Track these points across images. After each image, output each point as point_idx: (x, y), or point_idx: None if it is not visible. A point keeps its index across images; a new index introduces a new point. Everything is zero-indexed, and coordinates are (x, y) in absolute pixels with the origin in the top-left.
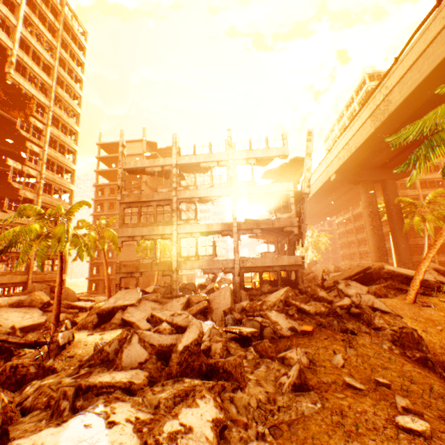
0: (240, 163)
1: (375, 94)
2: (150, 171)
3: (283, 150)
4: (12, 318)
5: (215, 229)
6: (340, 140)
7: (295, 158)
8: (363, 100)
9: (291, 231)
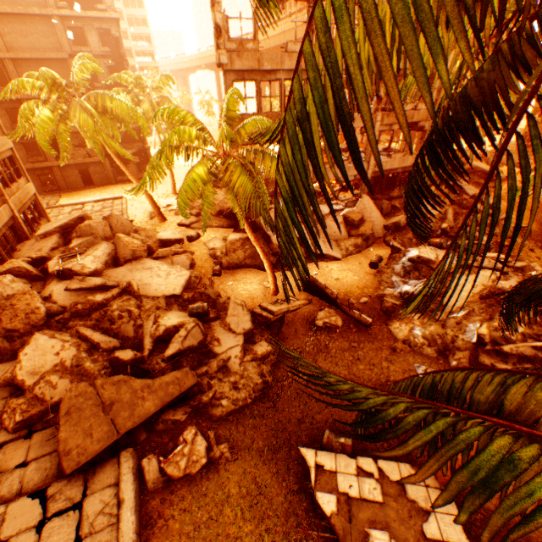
0: None
1: None
2: None
3: None
4: (151, 282)
5: (357, 125)
6: None
7: None
8: None
9: (422, 127)
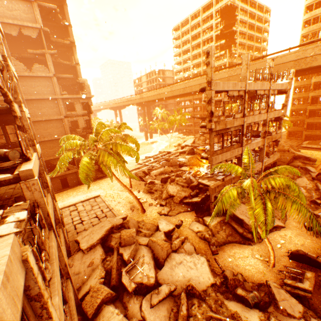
0: (272, 93)
1: (307, 48)
2: (231, 95)
3: (287, 85)
4: (191, 275)
5: (258, 145)
6: (255, 63)
7: (284, 91)
8: (218, 10)
9: (278, 141)
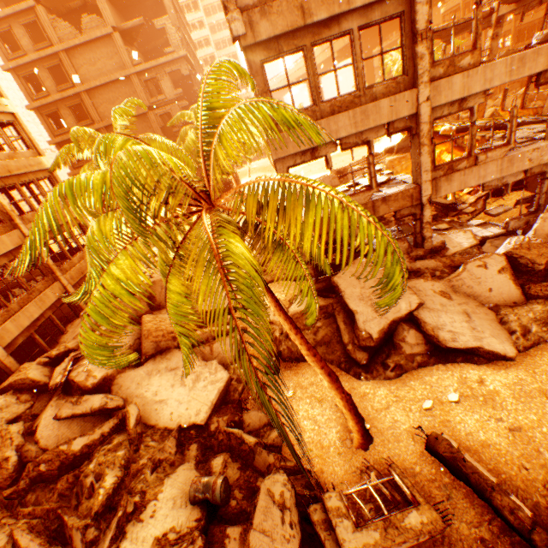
0: None
1: None
2: None
3: None
4: (169, 396)
5: (527, 70)
6: None
7: None
8: None
9: None
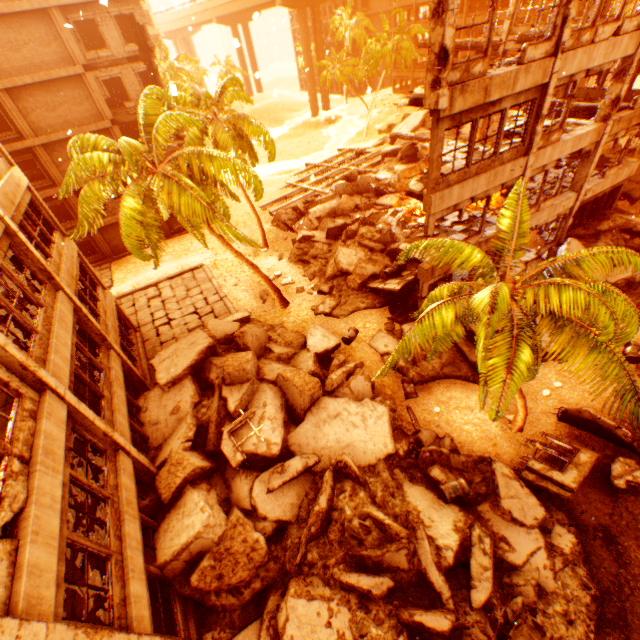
0: None
1: None
2: None
3: None
4: (351, 440)
5: (580, 146)
6: None
7: None
8: None
9: None
